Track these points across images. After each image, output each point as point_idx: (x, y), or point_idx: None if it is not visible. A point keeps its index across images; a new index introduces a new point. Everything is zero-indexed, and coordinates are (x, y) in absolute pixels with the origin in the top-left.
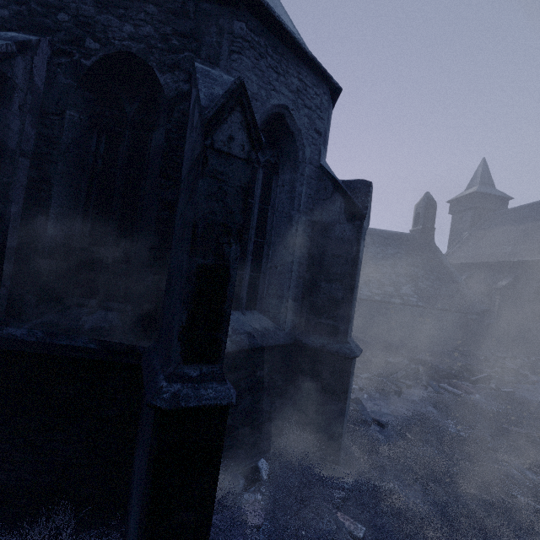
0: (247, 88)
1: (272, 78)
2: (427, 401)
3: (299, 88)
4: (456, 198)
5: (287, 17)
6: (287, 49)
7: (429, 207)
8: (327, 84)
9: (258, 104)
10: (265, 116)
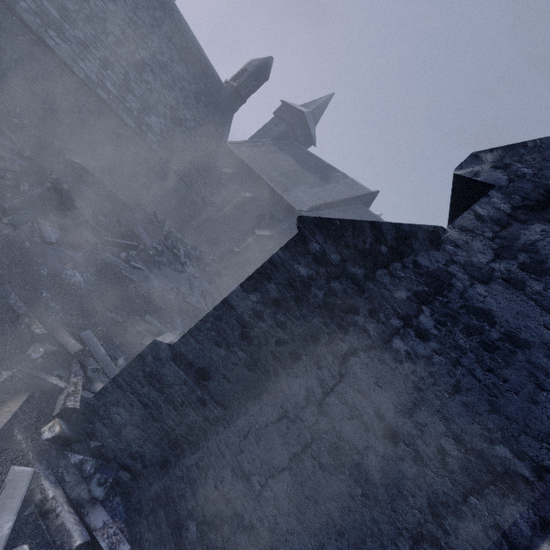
0: None
1: None
2: None
3: None
4: (289, 104)
5: None
6: None
7: (259, 74)
8: None
9: None
10: None
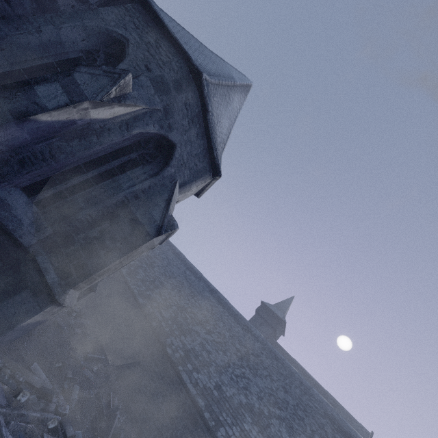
0: (103, 15)
1: (130, 26)
2: None
3: (152, 44)
4: None
5: (217, 71)
6: (158, 28)
7: None
8: (186, 62)
9: (103, 23)
10: (107, 35)
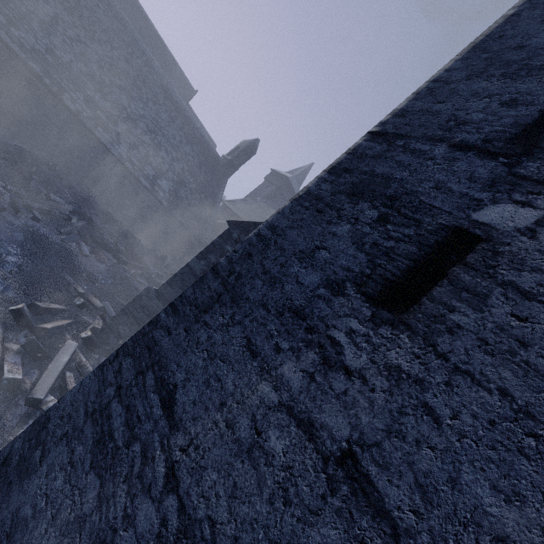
0: None
1: None
2: (33, 234)
3: None
4: (277, 171)
5: None
6: None
7: (248, 150)
8: None
9: None
10: None
